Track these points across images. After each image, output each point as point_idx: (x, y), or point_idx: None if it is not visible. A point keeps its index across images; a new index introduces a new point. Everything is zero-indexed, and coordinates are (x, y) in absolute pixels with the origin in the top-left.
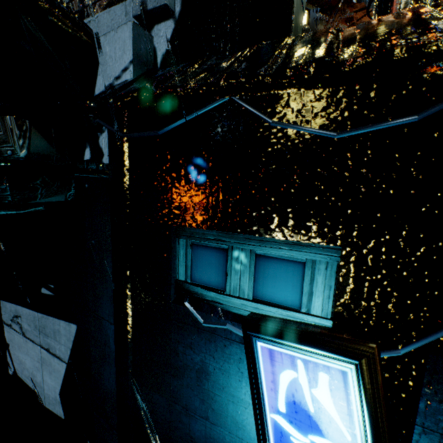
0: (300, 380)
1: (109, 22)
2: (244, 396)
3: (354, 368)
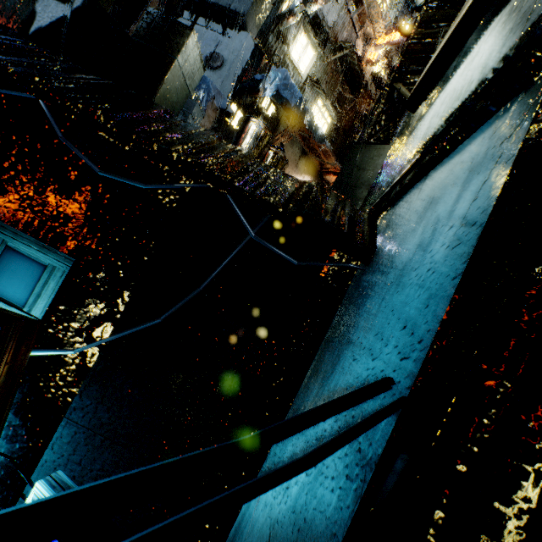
0: None
1: None
2: None
3: None
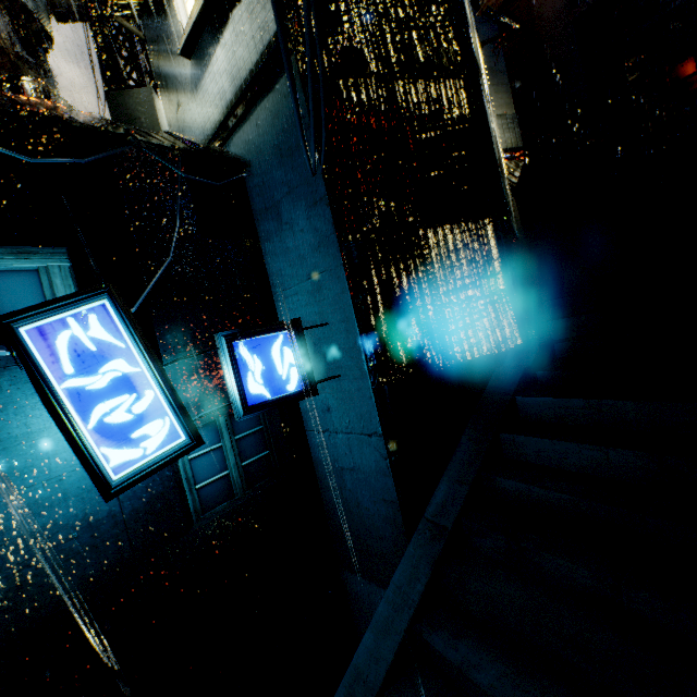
0: (77, 333)
1: None
2: (19, 430)
3: (108, 296)
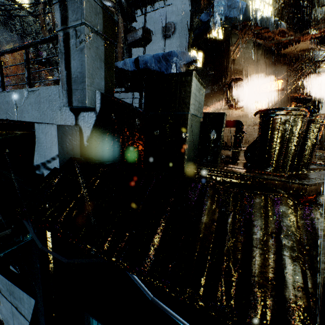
0: None
1: (47, 96)
2: None
3: None
